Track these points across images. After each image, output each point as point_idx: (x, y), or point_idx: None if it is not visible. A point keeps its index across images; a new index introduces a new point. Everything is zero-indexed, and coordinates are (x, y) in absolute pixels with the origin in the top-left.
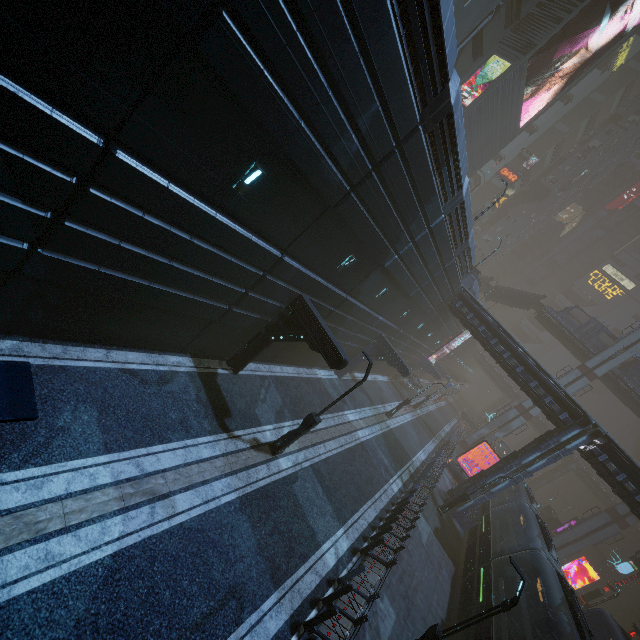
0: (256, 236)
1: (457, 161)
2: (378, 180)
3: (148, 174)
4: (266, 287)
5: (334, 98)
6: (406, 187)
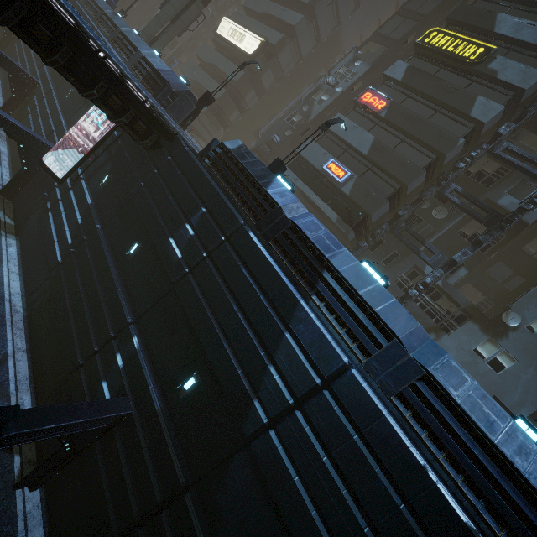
0: (126, 295)
1: (344, 282)
2: (214, 268)
3: (101, 238)
4: (108, 355)
5: (179, 209)
6: (247, 282)
